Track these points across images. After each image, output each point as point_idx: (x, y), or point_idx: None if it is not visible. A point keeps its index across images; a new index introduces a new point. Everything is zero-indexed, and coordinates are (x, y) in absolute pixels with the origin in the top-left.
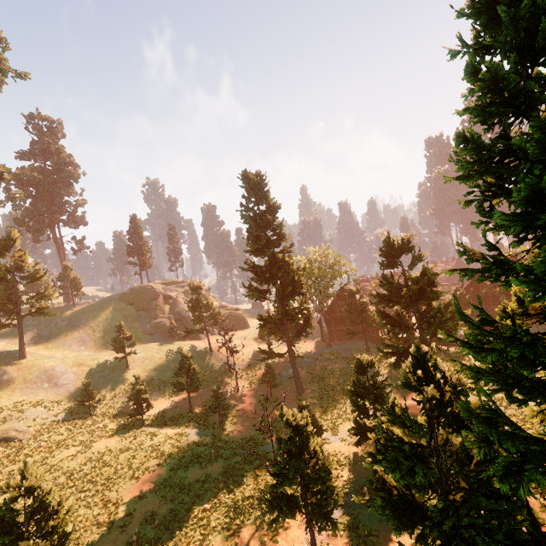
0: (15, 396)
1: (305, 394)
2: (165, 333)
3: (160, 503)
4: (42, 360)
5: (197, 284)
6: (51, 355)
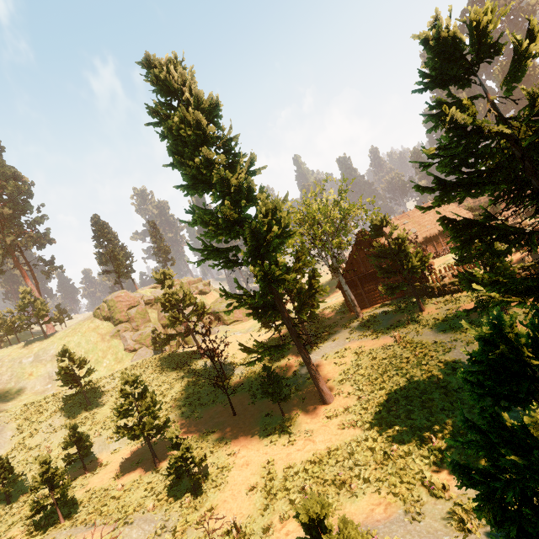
0: None
1: (337, 403)
2: (152, 346)
3: None
4: None
5: (164, 274)
6: None
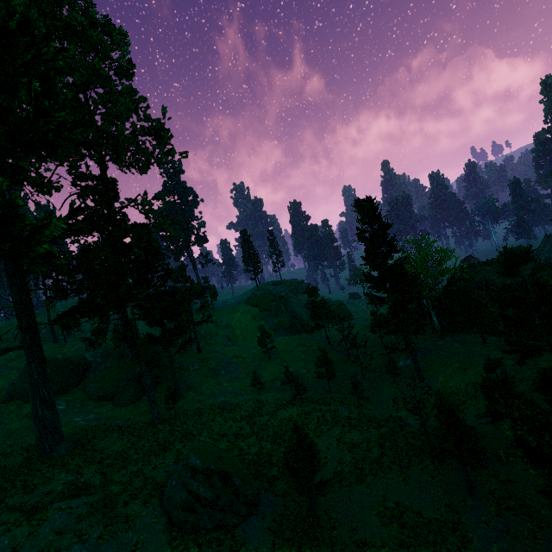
0: (209, 379)
1: (427, 382)
2: (285, 329)
3: (343, 453)
4: (212, 354)
5: (313, 289)
6: (215, 350)
